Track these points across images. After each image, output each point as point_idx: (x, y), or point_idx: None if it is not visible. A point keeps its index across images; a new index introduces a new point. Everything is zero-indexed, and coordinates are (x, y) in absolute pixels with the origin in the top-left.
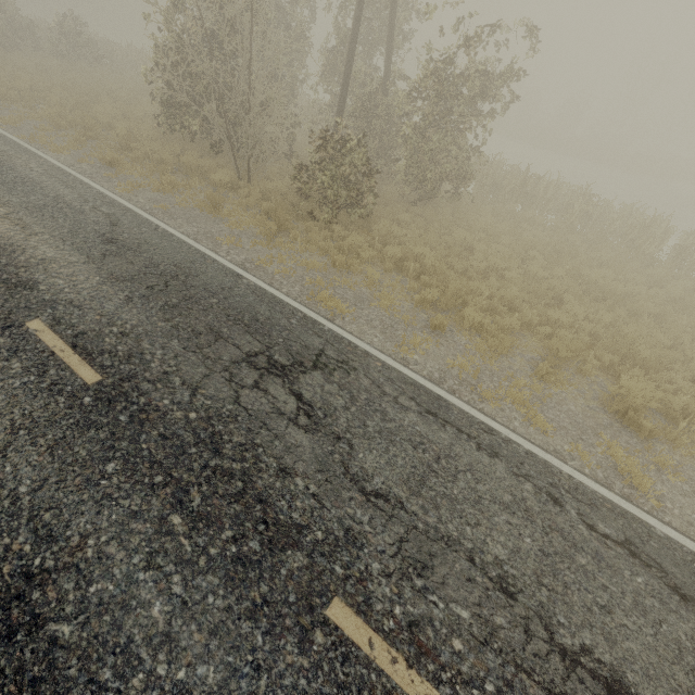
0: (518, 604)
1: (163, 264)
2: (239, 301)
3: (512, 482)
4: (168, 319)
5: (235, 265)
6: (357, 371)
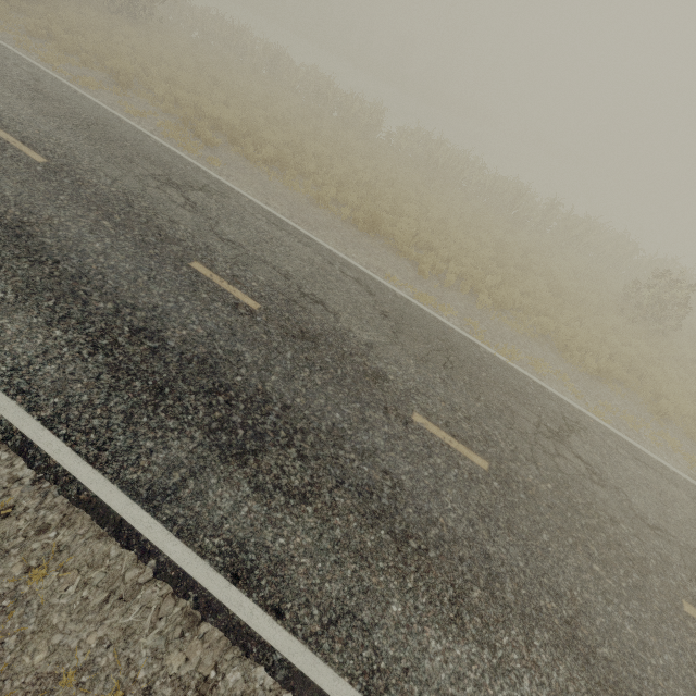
0: None
1: None
2: None
3: None
4: None
5: None
6: None
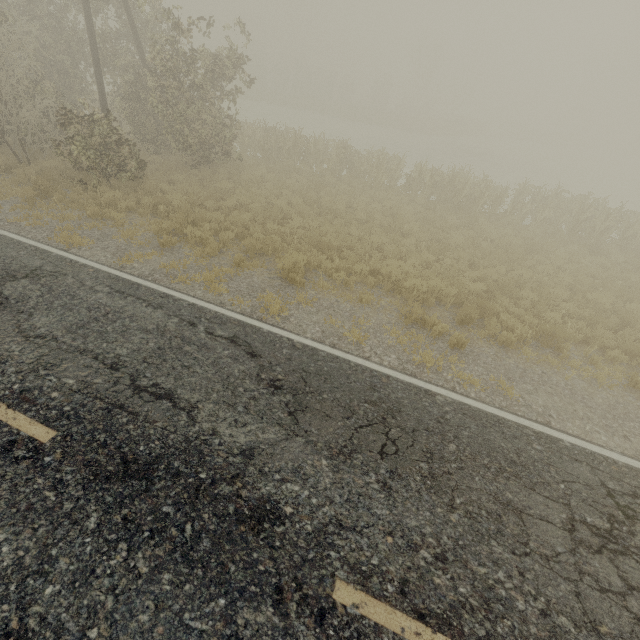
0: (119, 372)
1: None
2: None
3: (162, 319)
4: None
5: None
6: (66, 276)
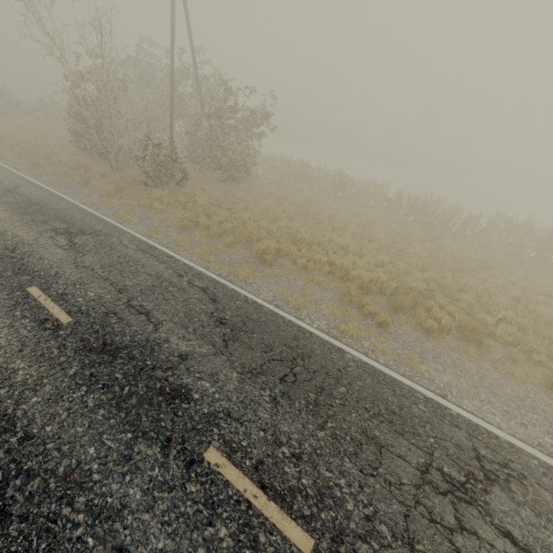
0: (122, 294)
1: (35, 200)
2: (68, 213)
3: (162, 270)
4: (21, 217)
5: (79, 202)
6: (114, 237)
